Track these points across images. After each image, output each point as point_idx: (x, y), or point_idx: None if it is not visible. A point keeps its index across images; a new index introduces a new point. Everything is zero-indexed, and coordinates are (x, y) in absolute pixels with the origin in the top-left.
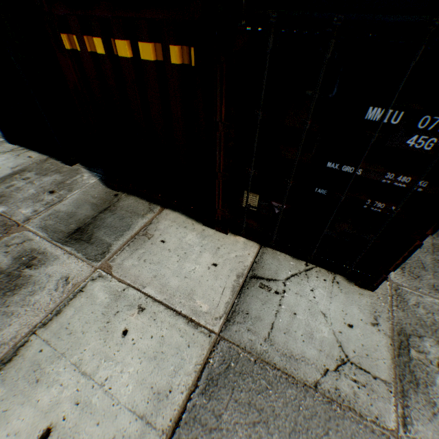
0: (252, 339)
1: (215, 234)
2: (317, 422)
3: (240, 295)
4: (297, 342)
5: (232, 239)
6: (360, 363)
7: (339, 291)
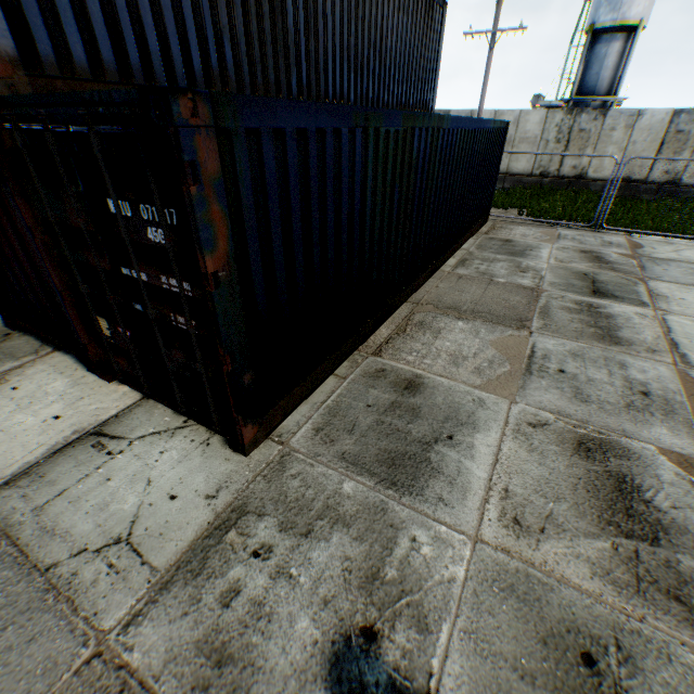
0: (18, 507)
1: (96, 382)
2: (4, 614)
3: (55, 455)
4: (77, 514)
5: (113, 388)
6: (141, 543)
7: (200, 455)
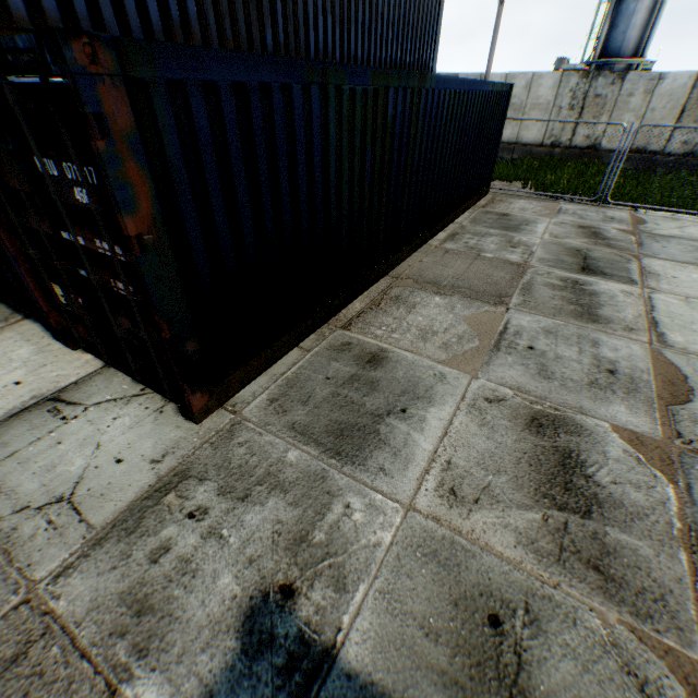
0: None
1: (61, 349)
2: None
3: (12, 418)
4: (25, 474)
5: (77, 356)
6: (83, 503)
7: (152, 422)
